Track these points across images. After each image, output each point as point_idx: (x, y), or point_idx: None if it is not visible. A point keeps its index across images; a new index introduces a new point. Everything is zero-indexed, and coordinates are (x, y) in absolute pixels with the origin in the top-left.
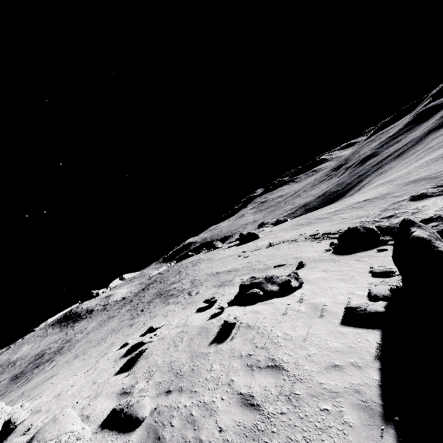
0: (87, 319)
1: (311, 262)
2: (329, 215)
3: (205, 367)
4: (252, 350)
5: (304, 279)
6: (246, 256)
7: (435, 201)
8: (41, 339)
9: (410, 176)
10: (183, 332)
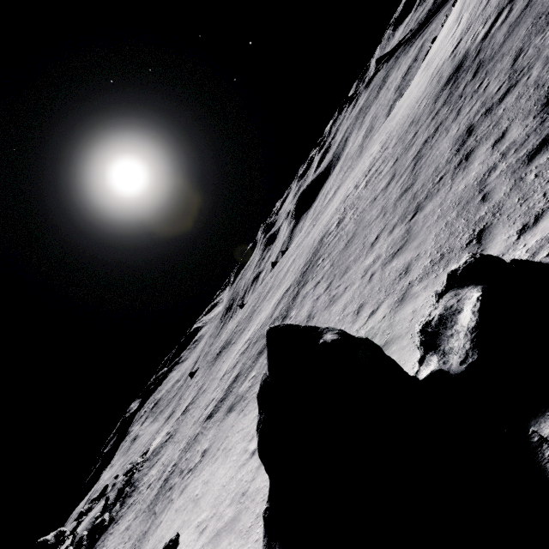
0: (150, 471)
1: None
2: None
3: None
4: None
5: None
6: None
7: None
8: None
9: None
10: None
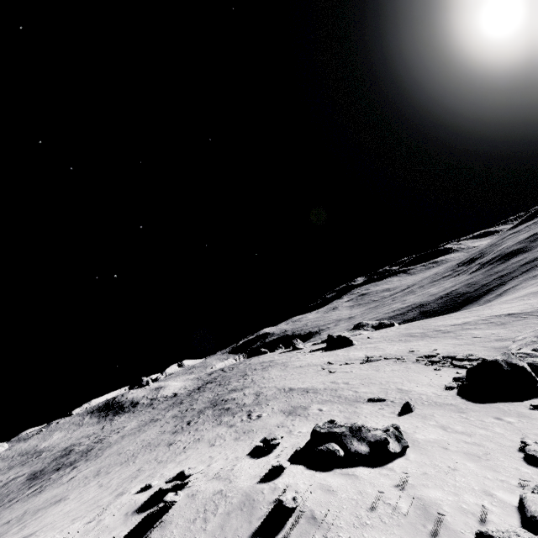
0: (129, 413)
1: (423, 405)
2: (453, 328)
3: None
4: None
5: (411, 437)
6: (332, 371)
7: None
8: (76, 428)
9: None
10: (220, 494)
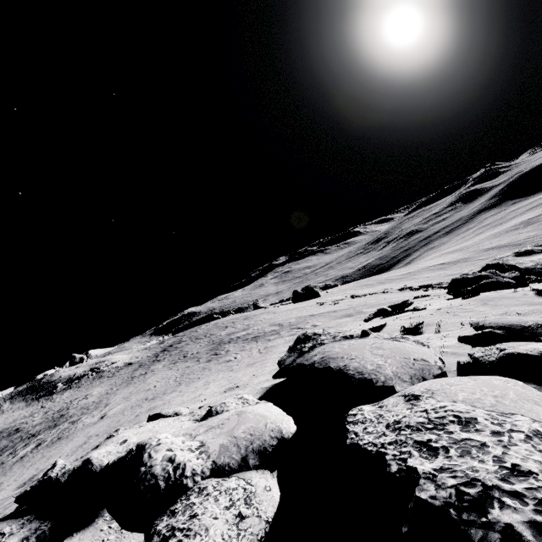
0: (73, 389)
1: None
2: (403, 276)
3: None
4: None
5: None
6: (336, 302)
7: None
8: None
9: (484, 245)
10: (445, 308)
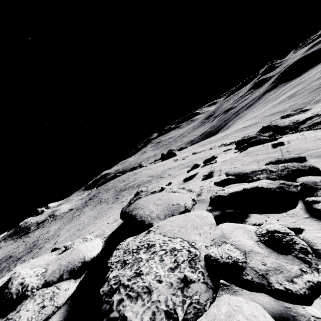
0: (40, 228)
1: None
2: (222, 137)
3: (297, 147)
4: (317, 138)
5: None
6: (184, 158)
7: (299, 116)
8: None
9: (266, 113)
10: (228, 159)
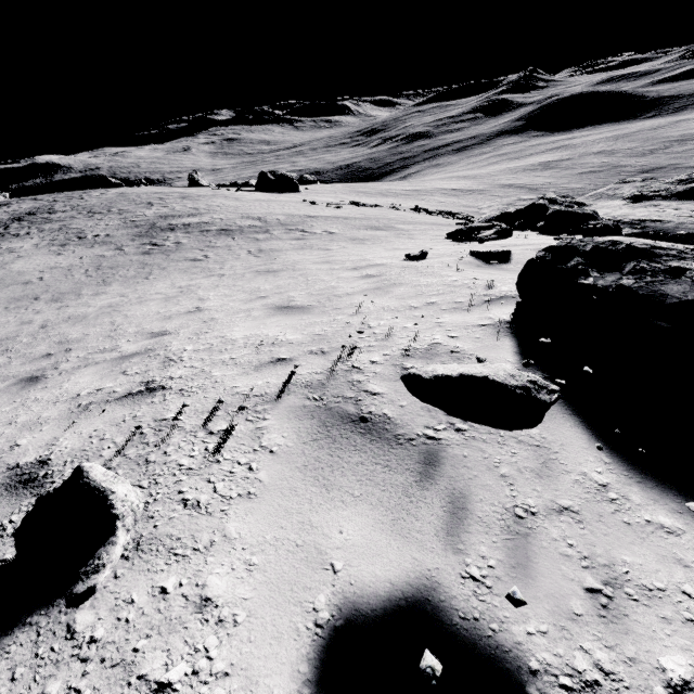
0: None
1: None
2: (410, 193)
3: None
4: None
5: None
6: (340, 206)
7: None
8: None
9: (500, 179)
10: None
